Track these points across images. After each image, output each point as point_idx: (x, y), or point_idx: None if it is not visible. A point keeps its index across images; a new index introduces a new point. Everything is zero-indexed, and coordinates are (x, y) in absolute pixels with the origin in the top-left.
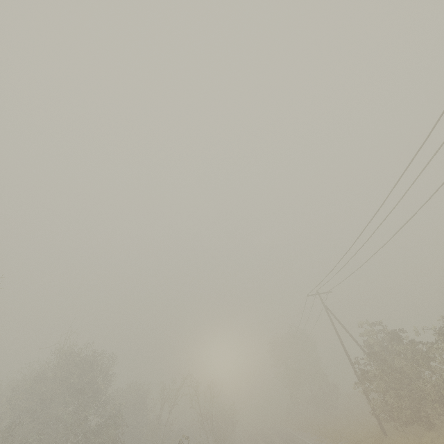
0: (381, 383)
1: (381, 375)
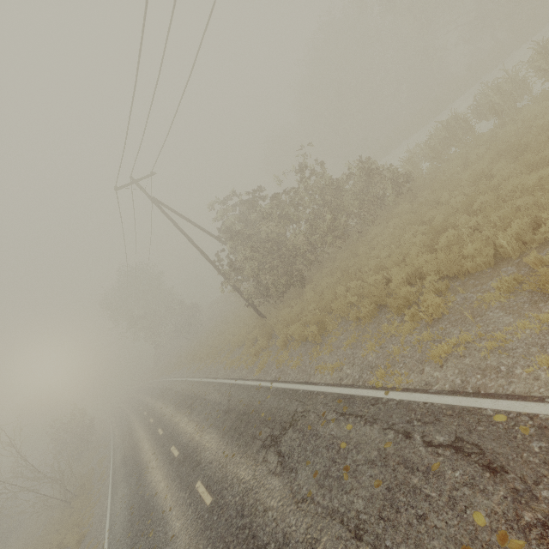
0: (253, 265)
1: (251, 255)
